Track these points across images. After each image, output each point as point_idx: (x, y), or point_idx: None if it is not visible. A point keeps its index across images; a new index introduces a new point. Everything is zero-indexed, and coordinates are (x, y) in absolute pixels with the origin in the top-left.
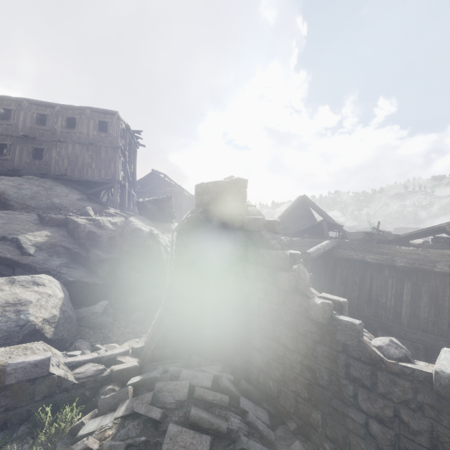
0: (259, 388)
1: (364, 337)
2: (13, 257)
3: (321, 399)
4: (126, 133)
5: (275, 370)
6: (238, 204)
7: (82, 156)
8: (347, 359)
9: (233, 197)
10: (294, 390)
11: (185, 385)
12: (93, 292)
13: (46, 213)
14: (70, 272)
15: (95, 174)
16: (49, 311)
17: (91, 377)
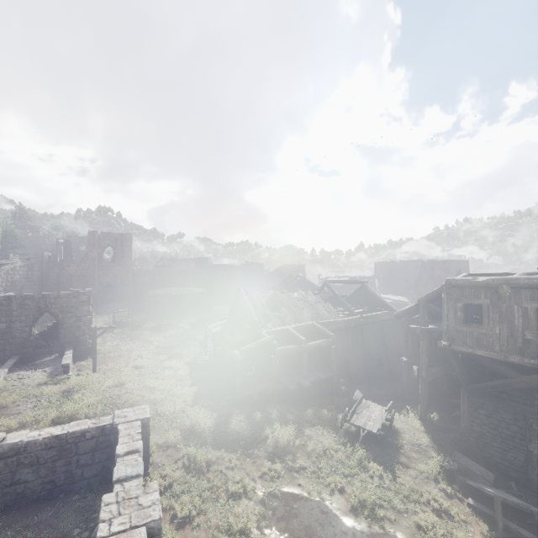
0: None
1: None
2: None
3: None
4: None
5: None
6: None
7: None
8: None
9: None
10: None
11: None
12: None
13: None
14: None
15: None
16: None
17: None
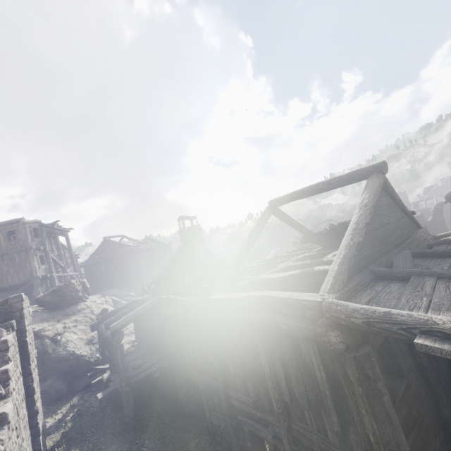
0: None
1: None
2: None
3: None
4: (41, 229)
5: None
6: None
7: None
8: None
9: (3, 316)
10: None
11: None
12: None
13: None
14: None
15: (15, 278)
16: None
17: None
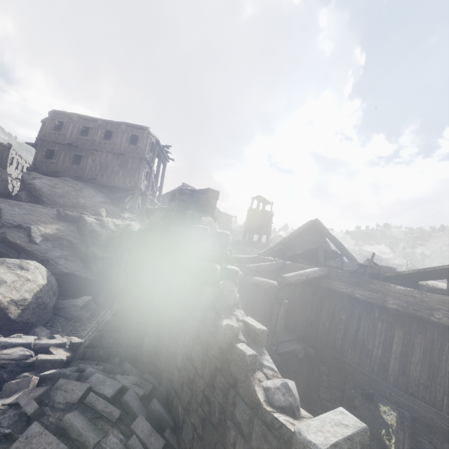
0: (172, 413)
1: (258, 374)
2: (21, 243)
3: (210, 440)
4: (155, 147)
5: (185, 396)
6: (192, 212)
7: (112, 164)
8: (235, 396)
9: (199, 207)
10: (193, 423)
11: (83, 388)
12: (86, 286)
13: (66, 210)
14: (67, 264)
15: (121, 180)
16: (21, 293)
17: (14, 361)
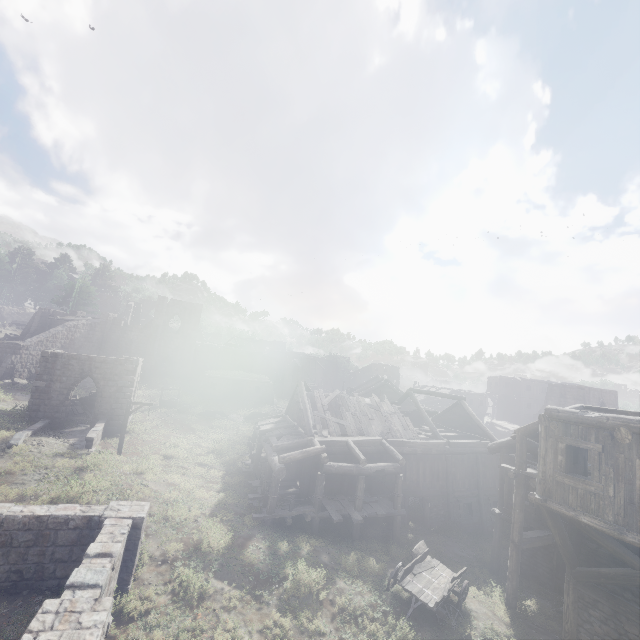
0: None
1: None
2: None
3: None
4: None
5: None
6: None
7: None
8: None
9: None
10: None
11: None
12: None
13: None
14: None
15: None
16: None
17: None
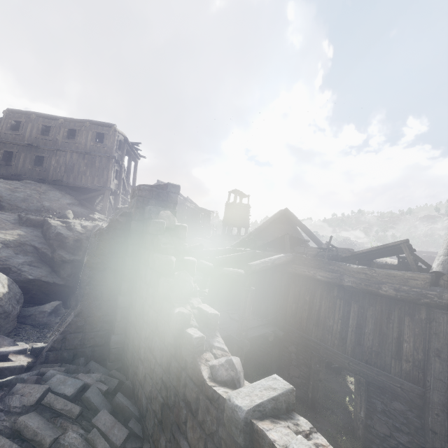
0: (137, 404)
1: (206, 354)
2: None
3: (167, 423)
4: (124, 144)
5: (148, 385)
6: (150, 207)
7: (78, 164)
8: (186, 378)
9: (160, 202)
10: (154, 409)
11: (41, 390)
12: (55, 292)
13: (29, 214)
14: (32, 270)
15: (89, 181)
16: None
17: None
